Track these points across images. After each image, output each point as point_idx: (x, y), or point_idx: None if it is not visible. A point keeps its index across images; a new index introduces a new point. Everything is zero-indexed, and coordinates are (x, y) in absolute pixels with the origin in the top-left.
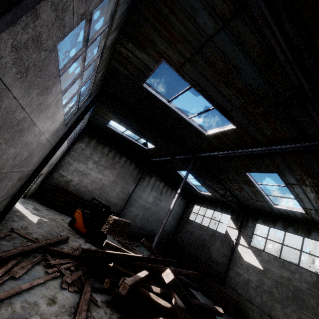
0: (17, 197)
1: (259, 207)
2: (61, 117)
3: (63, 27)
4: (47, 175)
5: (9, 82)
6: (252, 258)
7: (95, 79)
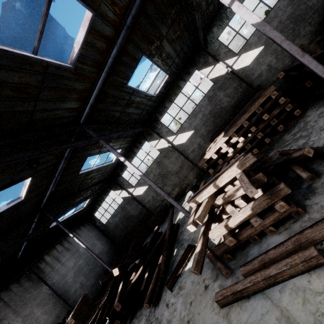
0: None
1: (111, 169)
2: None
3: None
4: None
5: None
6: (141, 189)
7: None
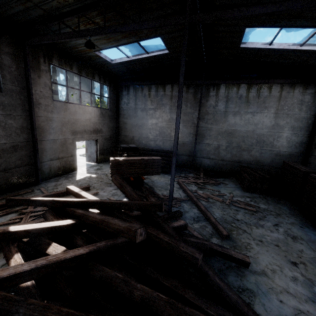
0: (37, 165)
1: None
2: None
3: None
4: (116, 140)
5: None
6: None
7: None
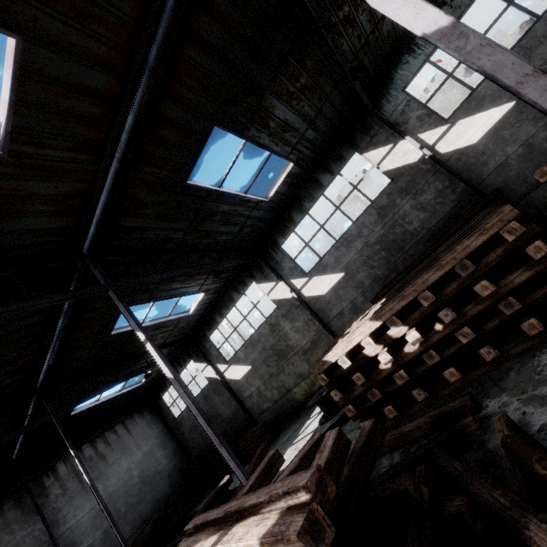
0: None
1: (189, 324)
2: None
3: None
4: None
5: None
6: (240, 369)
7: None
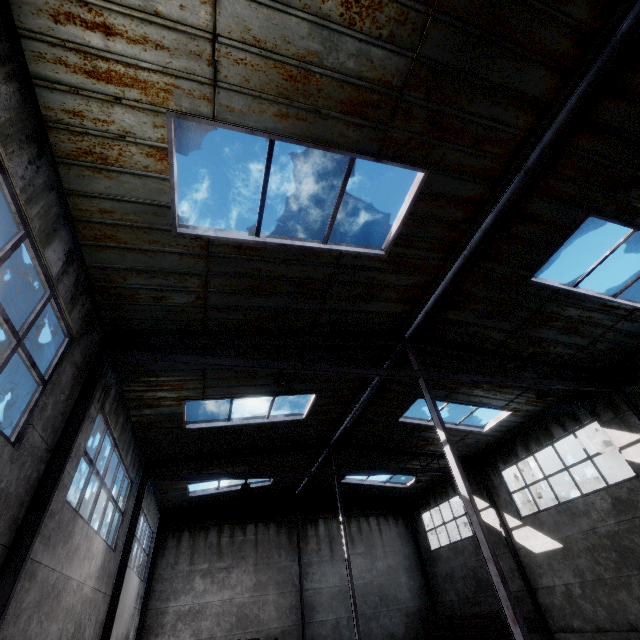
0: None
1: (478, 444)
2: (101, 546)
3: (66, 487)
4: None
5: (40, 558)
6: (540, 538)
7: (126, 465)
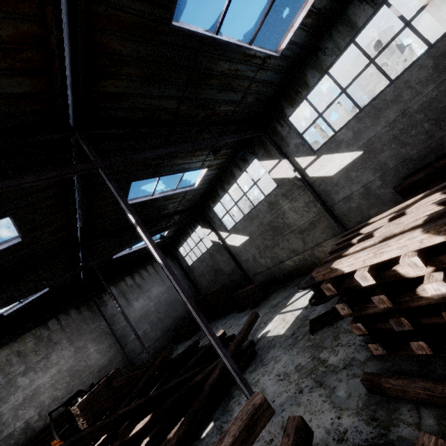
0: None
1: (195, 197)
2: None
3: None
4: None
5: None
6: (238, 238)
7: None
